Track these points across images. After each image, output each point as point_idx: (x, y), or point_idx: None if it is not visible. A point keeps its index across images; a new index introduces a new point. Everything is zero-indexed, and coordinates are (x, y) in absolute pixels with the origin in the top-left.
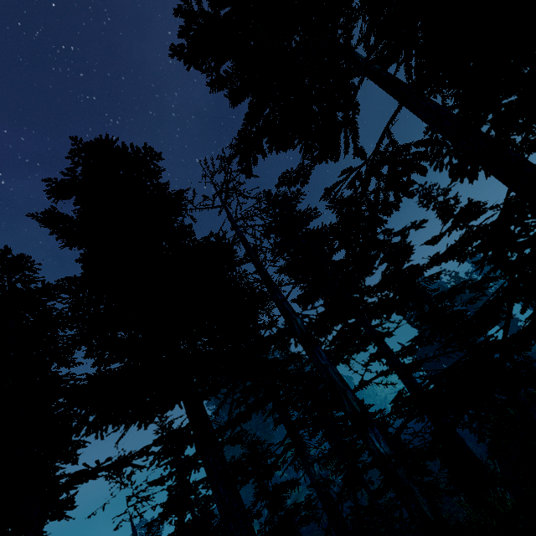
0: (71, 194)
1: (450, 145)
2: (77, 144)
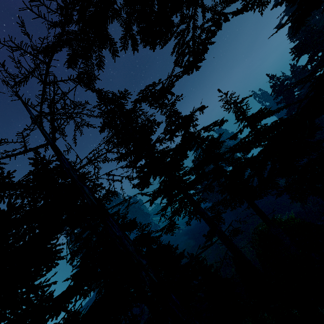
0: None
1: None
2: None
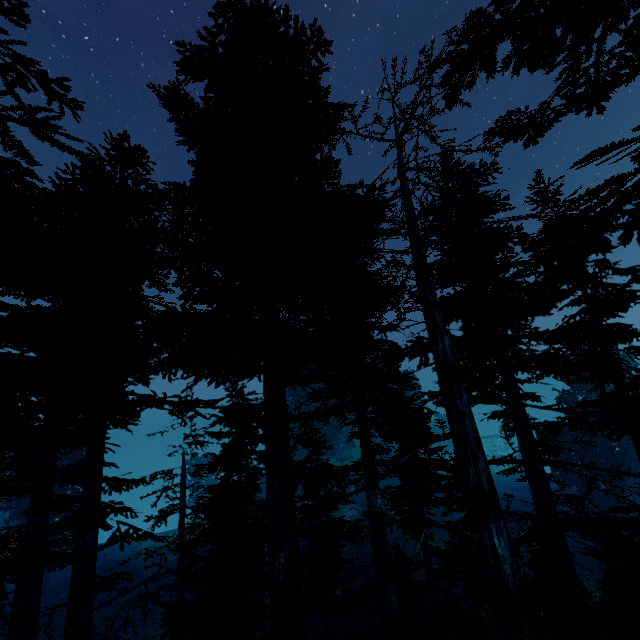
0: (204, 75)
1: None
2: None
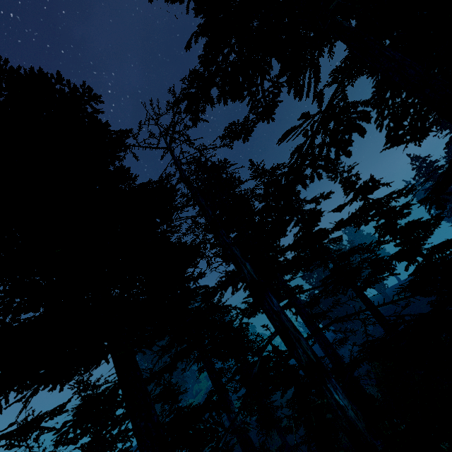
0: None
1: (391, 108)
2: (1, 65)
